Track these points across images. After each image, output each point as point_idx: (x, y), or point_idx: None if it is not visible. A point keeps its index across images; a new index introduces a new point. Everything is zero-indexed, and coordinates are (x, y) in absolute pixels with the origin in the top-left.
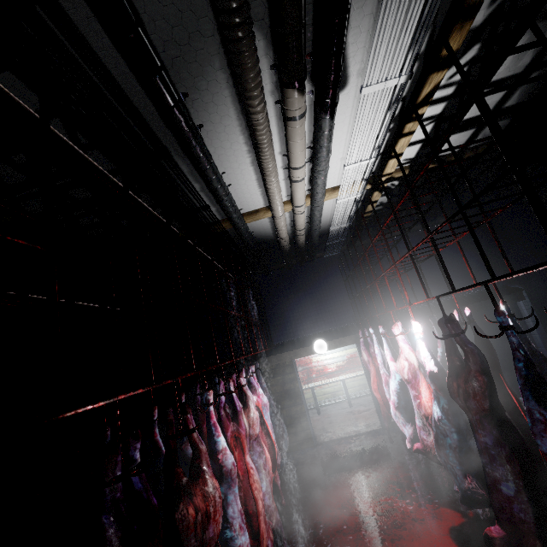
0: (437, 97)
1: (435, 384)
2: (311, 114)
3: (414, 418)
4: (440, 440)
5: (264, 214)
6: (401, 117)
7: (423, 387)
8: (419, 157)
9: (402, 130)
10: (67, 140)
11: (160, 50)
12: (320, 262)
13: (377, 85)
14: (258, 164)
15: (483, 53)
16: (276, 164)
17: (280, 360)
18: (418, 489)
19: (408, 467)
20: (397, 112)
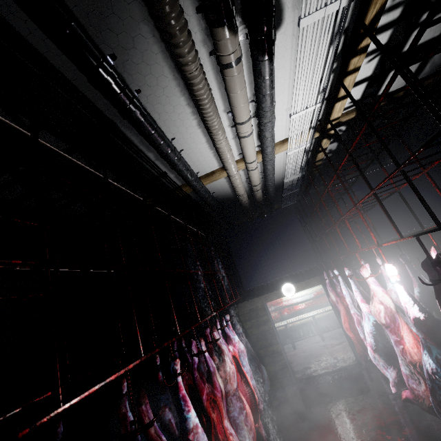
0: (382, 24)
1: (423, 332)
2: (249, 62)
3: (396, 360)
4: (439, 396)
5: (220, 174)
6: (344, 54)
7: (404, 331)
8: (365, 98)
9: (347, 67)
10: (12, 124)
11: (71, 5)
12: (278, 213)
13: (316, 14)
14: (203, 124)
15: None
16: (221, 122)
17: (253, 305)
18: (411, 437)
19: (393, 408)
20: (340, 48)
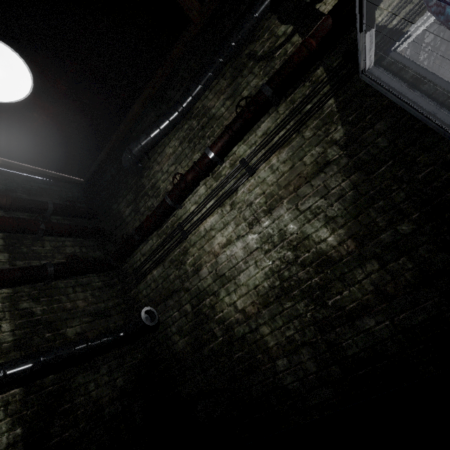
0: None
1: None
2: None
3: None
4: None
5: None
6: None
7: None
8: None
9: None
10: None
11: None
12: None
13: None
14: None
15: (413, 48)
16: None
17: None
18: None
19: None
20: None
